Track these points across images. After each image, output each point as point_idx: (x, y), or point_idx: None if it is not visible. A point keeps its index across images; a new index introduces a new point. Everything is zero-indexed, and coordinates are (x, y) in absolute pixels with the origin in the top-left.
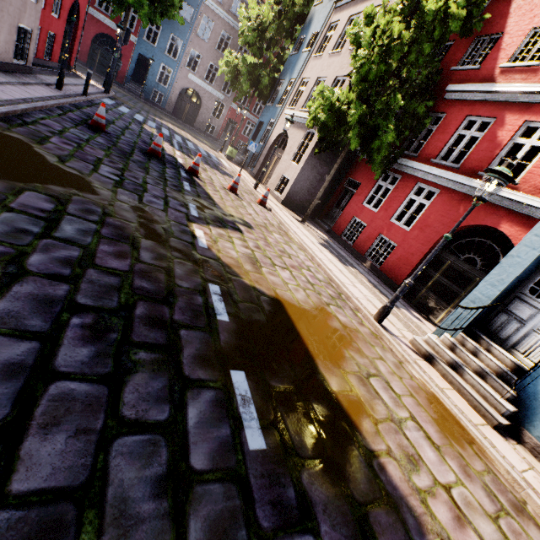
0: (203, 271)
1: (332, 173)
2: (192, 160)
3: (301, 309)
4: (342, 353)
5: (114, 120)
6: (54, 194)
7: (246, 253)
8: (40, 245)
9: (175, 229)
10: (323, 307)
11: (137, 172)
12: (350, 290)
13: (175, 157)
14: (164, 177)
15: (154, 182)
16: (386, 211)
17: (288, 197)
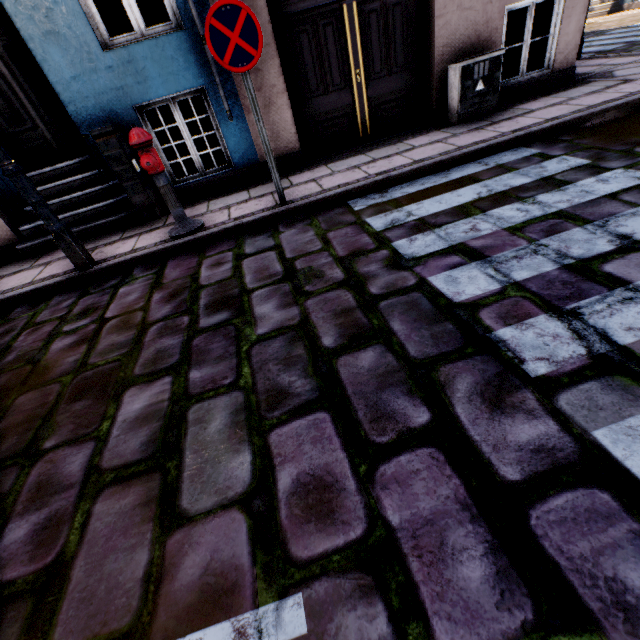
0: None
1: None
2: None
3: None
4: None
5: None
6: None
7: None
8: None
9: None
10: None
11: None
12: None
13: None
14: None
15: None
16: None
17: None
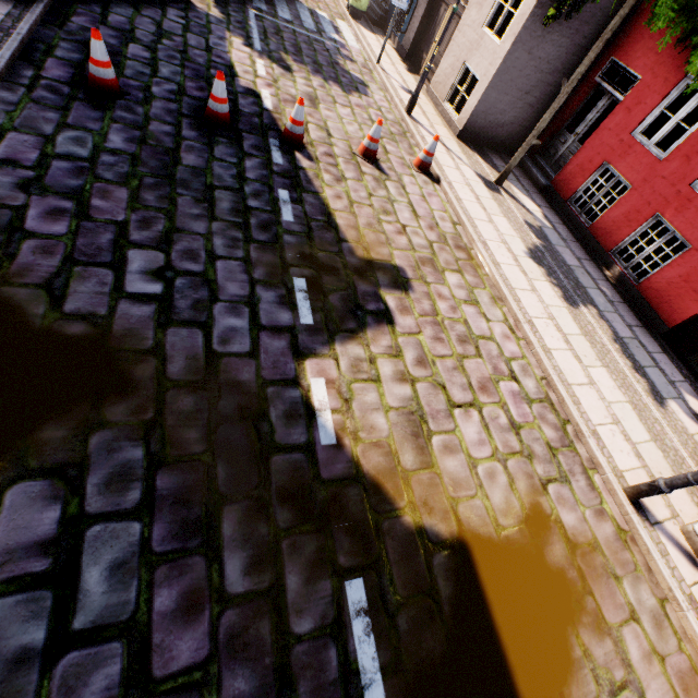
0: (334, 541)
1: (578, 74)
2: (289, 78)
3: (501, 543)
4: (569, 654)
5: (132, 18)
6: (56, 459)
7: (403, 402)
8: (54, 687)
9: (275, 412)
10: (537, 504)
11: (192, 226)
12: (583, 408)
13: (256, 92)
14: (242, 204)
15: (227, 243)
16: (688, 162)
17: (473, 122)
